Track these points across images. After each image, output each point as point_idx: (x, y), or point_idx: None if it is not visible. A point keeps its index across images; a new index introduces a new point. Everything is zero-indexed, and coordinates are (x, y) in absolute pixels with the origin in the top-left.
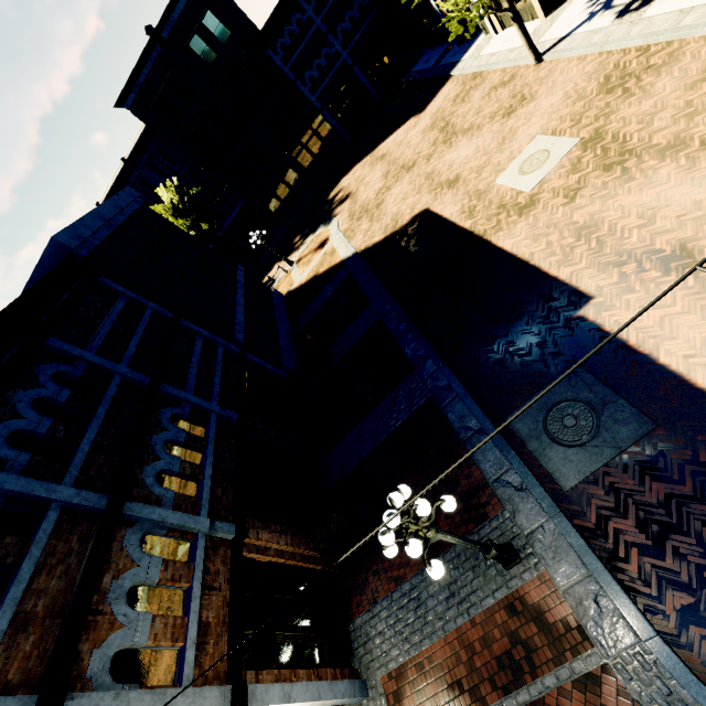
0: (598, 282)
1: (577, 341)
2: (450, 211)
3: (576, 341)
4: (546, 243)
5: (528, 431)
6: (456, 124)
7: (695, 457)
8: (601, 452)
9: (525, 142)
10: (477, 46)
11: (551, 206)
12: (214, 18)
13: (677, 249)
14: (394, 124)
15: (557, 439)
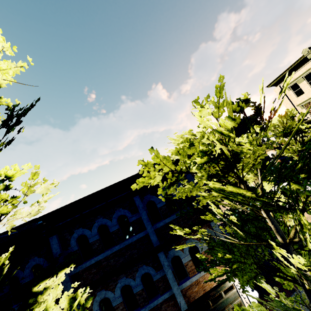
0: None
1: None
2: None
3: None
4: None
5: None
6: None
7: None
8: None
9: None
10: None
11: None
12: None
13: None
14: (219, 201)
15: None
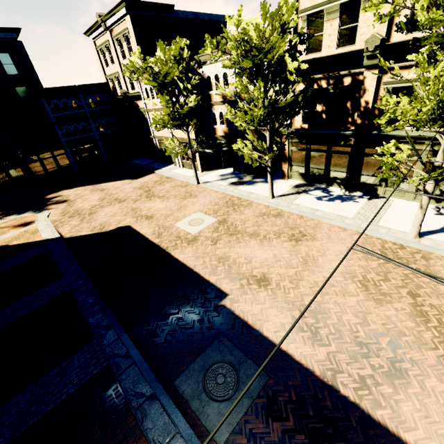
0: (230, 287)
1: (222, 320)
2: (146, 231)
3: (221, 320)
4: (203, 261)
5: (192, 391)
6: (155, 192)
7: (290, 397)
8: (242, 403)
9: (192, 212)
10: (170, 167)
11: (205, 244)
12: (10, 59)
13: (262, 276)
14: (115, 177)
15: (213, 396)
